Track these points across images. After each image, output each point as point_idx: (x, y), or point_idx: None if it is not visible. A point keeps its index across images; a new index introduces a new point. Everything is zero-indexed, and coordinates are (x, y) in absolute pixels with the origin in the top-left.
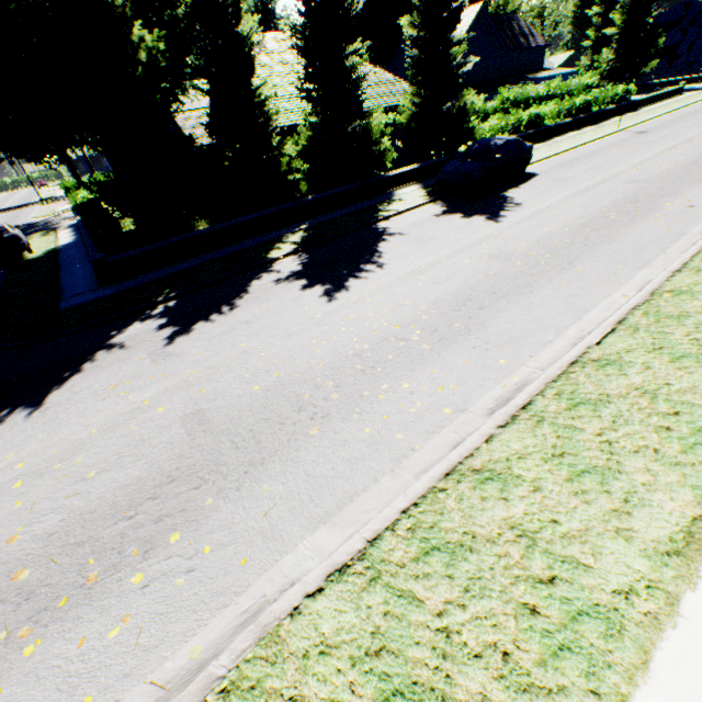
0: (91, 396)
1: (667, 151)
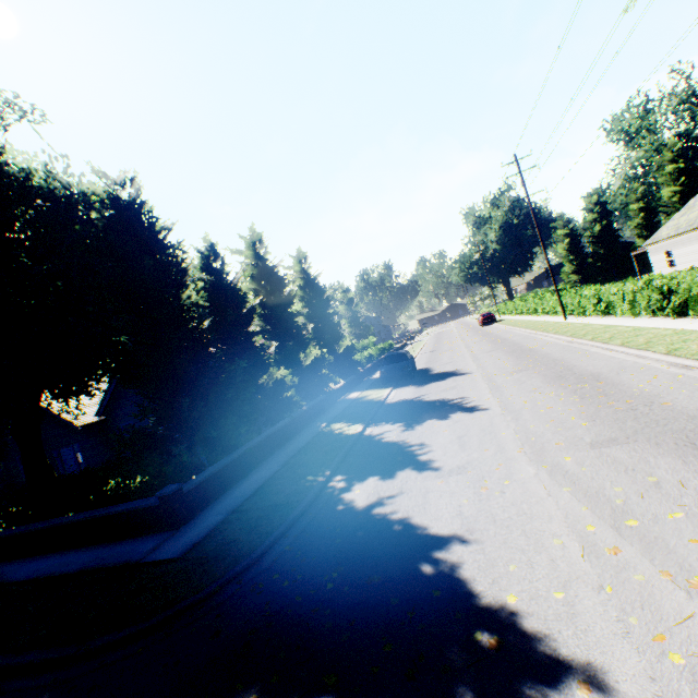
0: (483, 501)
1: (470, 347)
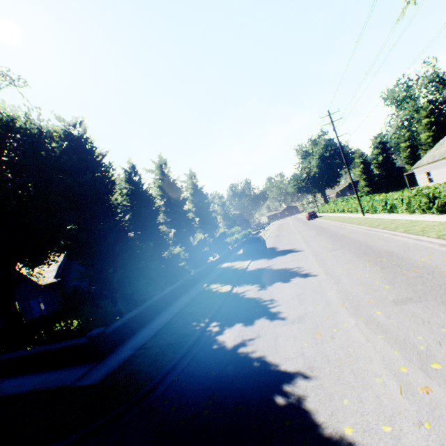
0: (319, 345)
1: (301, 233)
